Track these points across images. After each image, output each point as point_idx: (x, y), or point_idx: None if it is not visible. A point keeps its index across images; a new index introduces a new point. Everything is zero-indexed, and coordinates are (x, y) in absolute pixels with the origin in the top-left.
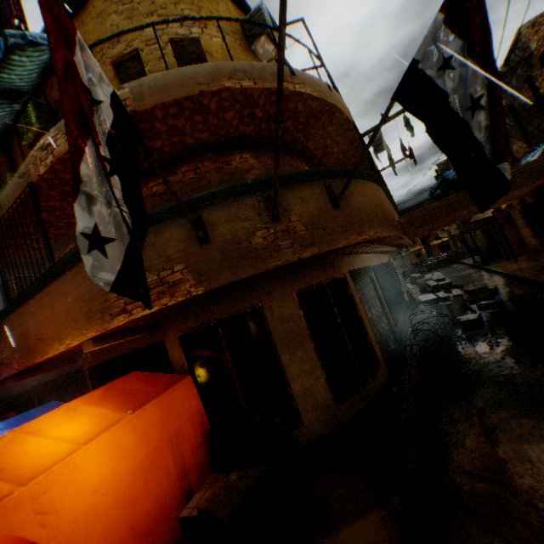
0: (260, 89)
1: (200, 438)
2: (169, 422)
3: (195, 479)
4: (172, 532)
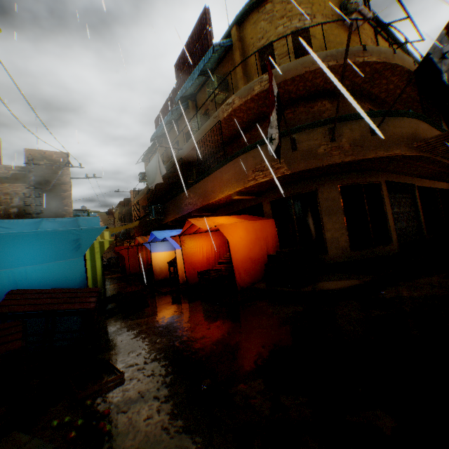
0: (339, 65)
1: (274, 246)
2: (263, 232)
3: None
4: (261, 269)
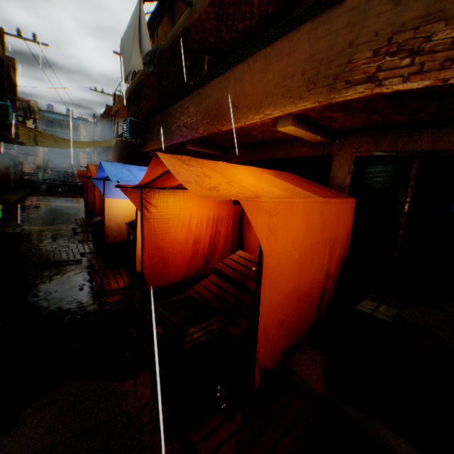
0: None
1: (341, 257)
2: (334, 227)
3: (329, 286)
4: (309, 313)
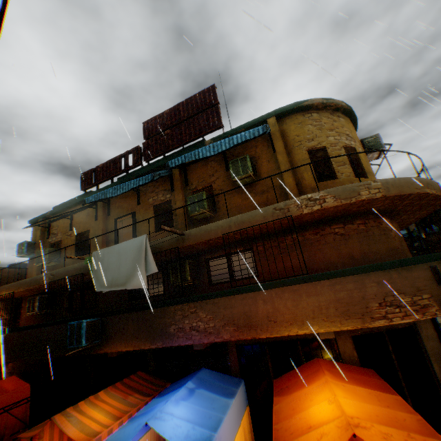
0: (434, 194)
1: None
2: None
3: None
4: None
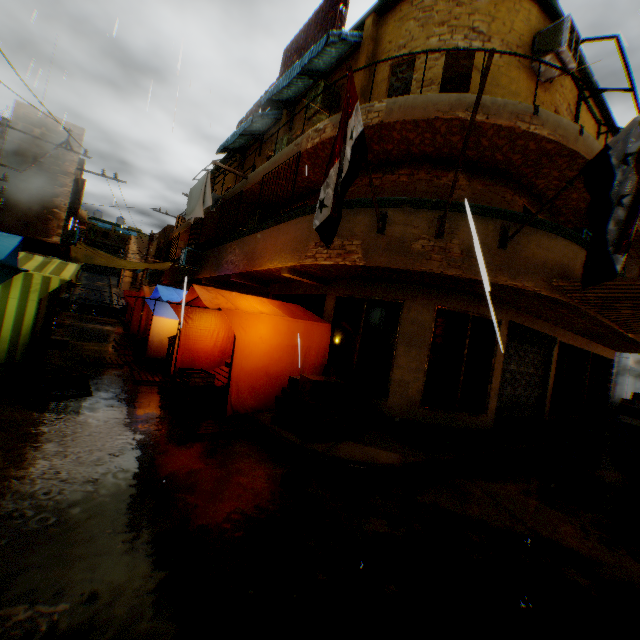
0: (490, 124)
1: (317, 364)
2: (306, 339)
3: None
4: (280, 393)
